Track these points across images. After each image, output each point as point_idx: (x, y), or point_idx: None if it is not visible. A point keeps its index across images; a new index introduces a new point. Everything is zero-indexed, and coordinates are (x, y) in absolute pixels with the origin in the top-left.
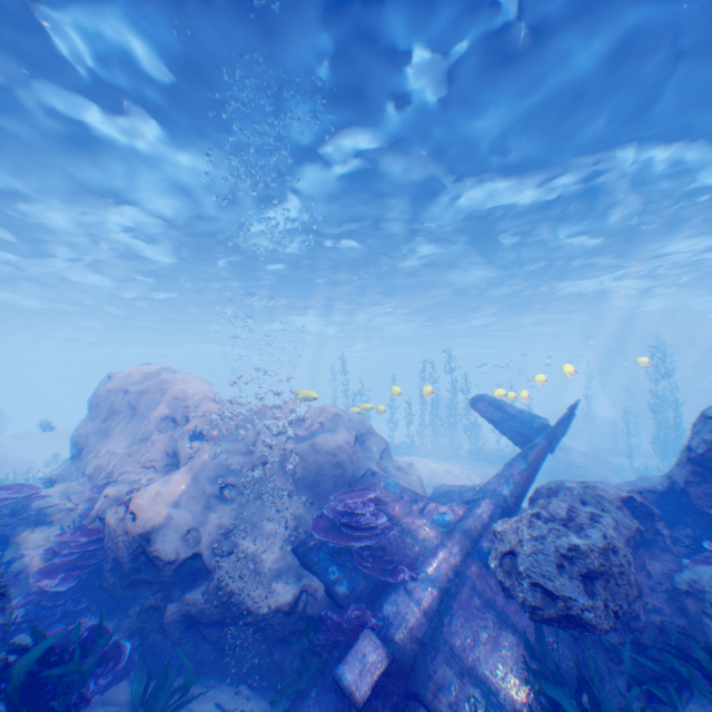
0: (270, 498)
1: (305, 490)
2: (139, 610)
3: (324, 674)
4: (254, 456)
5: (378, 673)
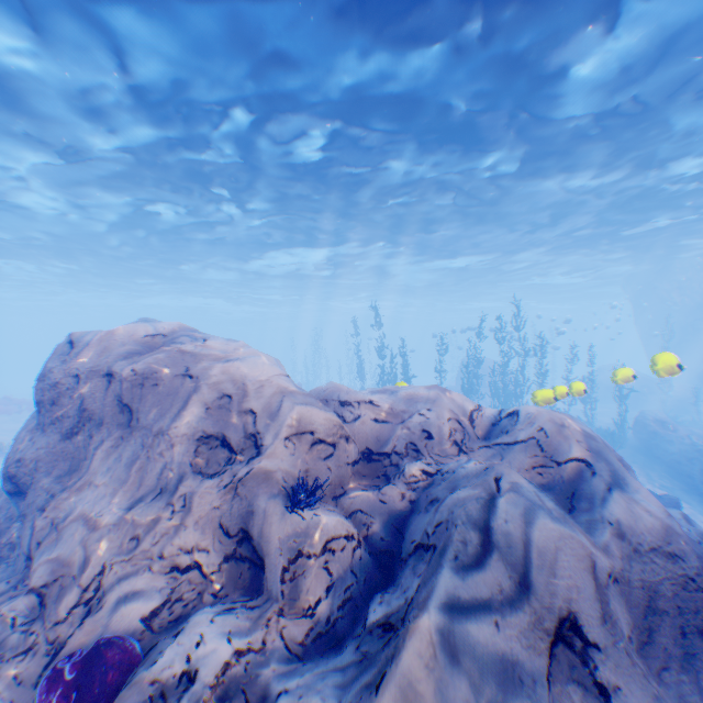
0: None
1: (645, 670)
2: None
3: None
4: (537, 607)
5: None
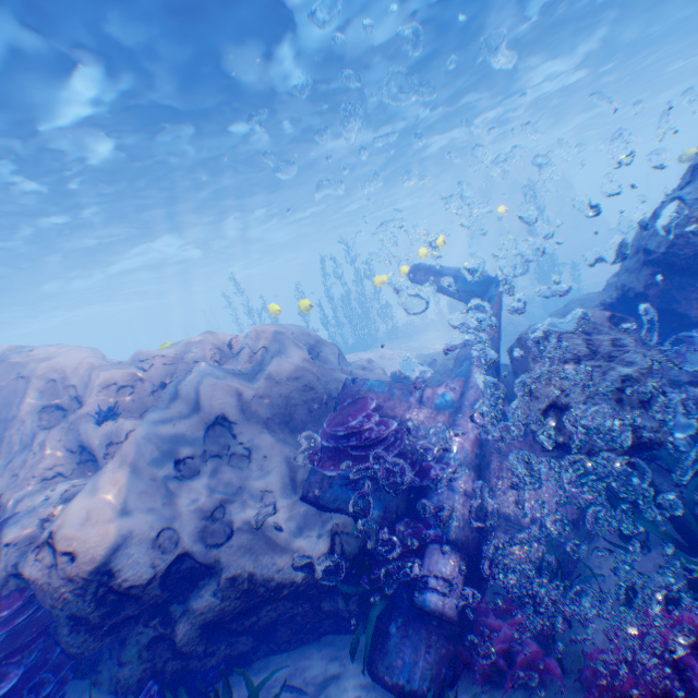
0: (246, 453)
1: (278, 427)
2: (137, 652)
3: (399, 606)
4: (202, 414)
5: (460, 580)
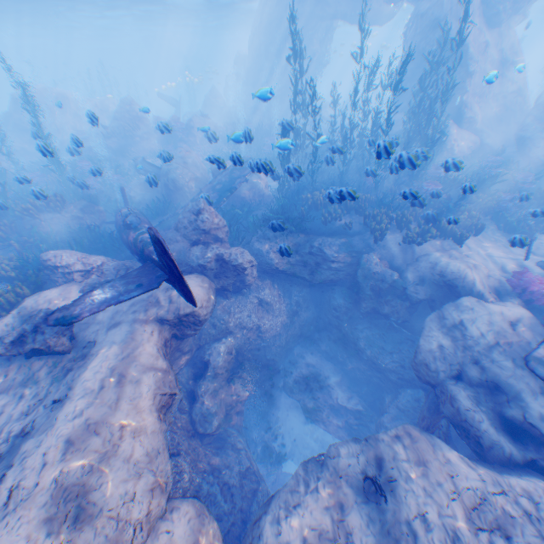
0: None
1: None
2: None
3: None
4: None
5: None
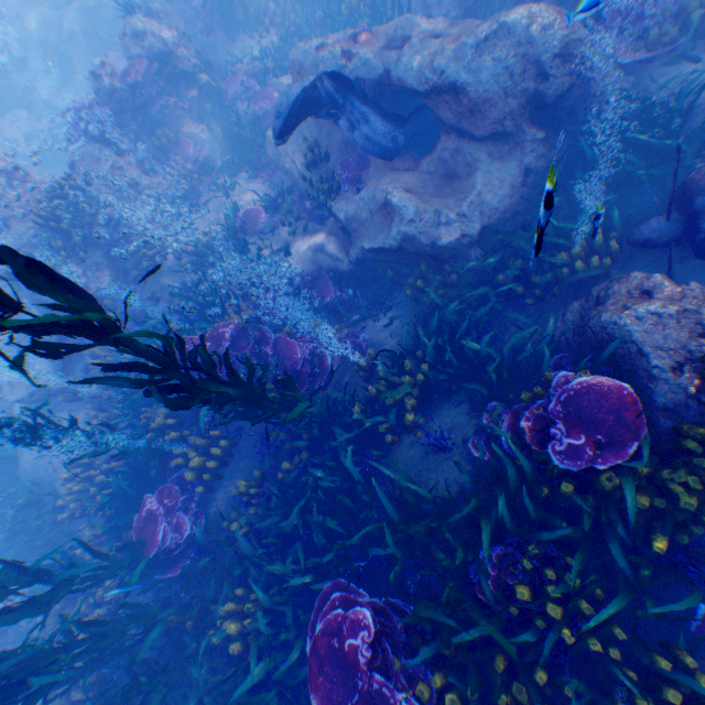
0: None
1: None
2: None
3: None
4: None
5: None
